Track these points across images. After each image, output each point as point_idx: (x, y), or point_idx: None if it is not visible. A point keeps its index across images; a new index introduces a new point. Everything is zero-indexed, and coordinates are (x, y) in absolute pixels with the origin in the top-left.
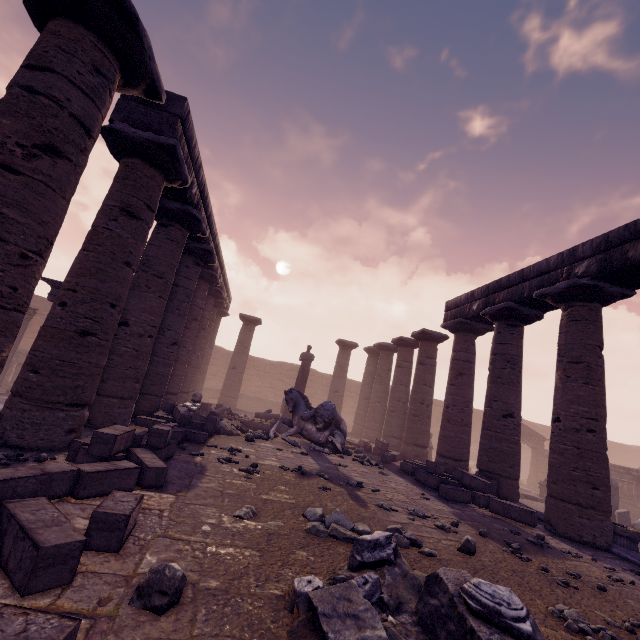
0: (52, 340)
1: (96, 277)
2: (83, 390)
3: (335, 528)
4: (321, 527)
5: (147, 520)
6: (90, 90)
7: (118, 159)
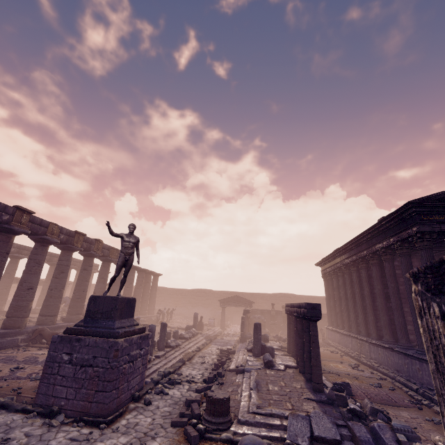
0: None
1: None
2: None
3: None
4: None
5: None
6: None
7: None
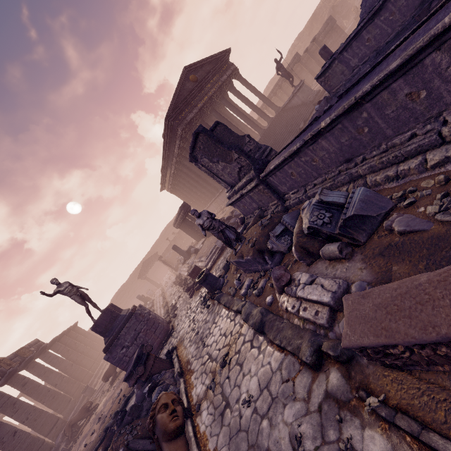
0: None
1: None
2: None
3: None
4: None
5: None
6: None
7: None
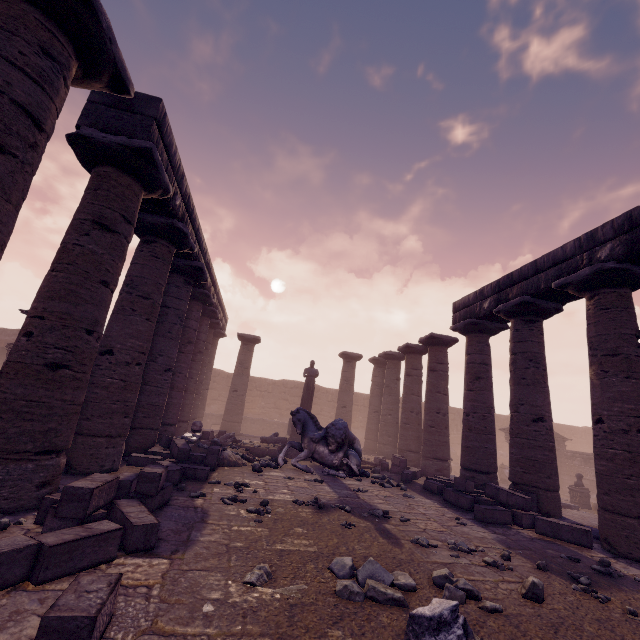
0: (16, 377)
1: (67, 300)
2: (56, 433)
3: (372, 587)
4: (355, 587)
5: (129, 606)
6: (37, 74)
7: (89, 170)
